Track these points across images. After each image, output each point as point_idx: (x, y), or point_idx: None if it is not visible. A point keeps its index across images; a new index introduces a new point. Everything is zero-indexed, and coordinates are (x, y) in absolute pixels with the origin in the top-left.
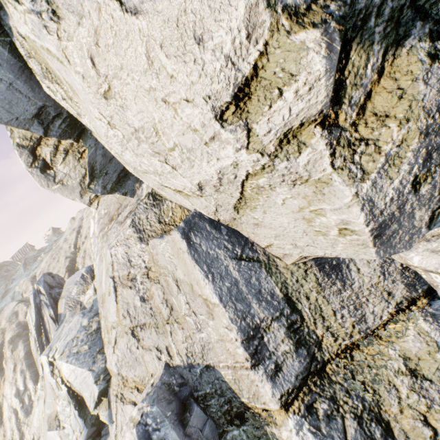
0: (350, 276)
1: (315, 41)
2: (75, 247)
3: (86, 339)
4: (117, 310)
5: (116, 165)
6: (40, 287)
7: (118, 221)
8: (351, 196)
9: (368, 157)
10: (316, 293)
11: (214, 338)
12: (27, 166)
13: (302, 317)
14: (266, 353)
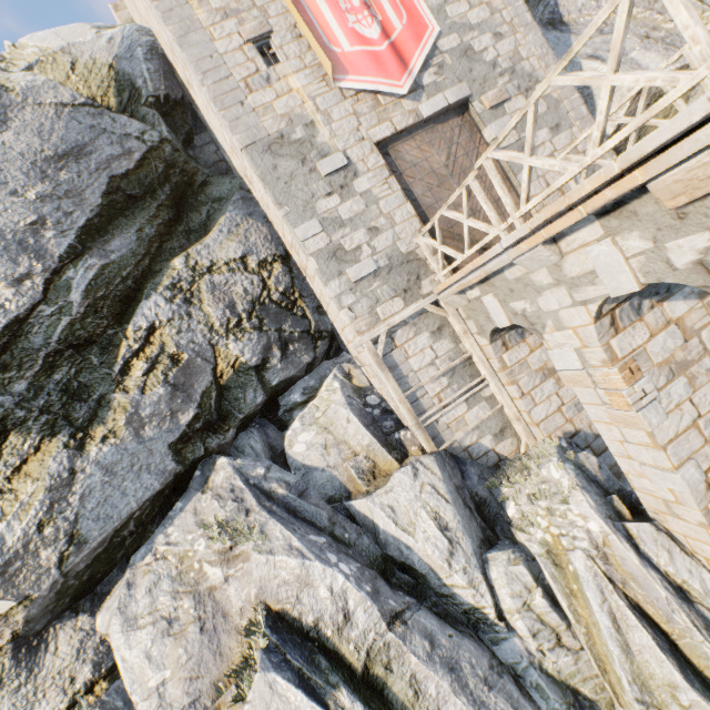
0: (44, 660)
1: None
2: None
3: None
4: None
5: None
6: None
7: None
8: None
9: (10, 502)
10: None
11: None
12: None
13: None
14: None
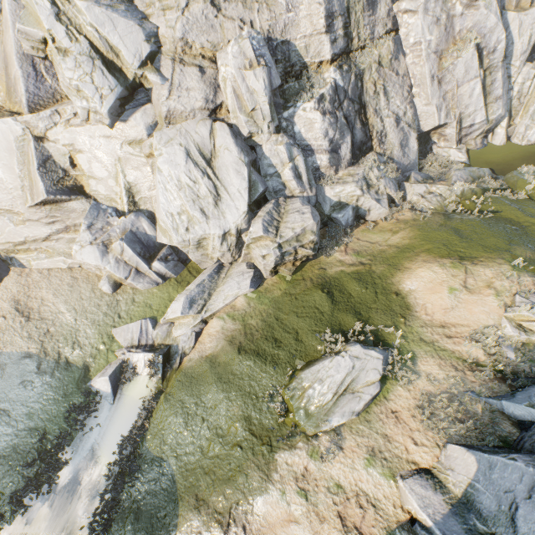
0: (376, 11)
1: None
2: None
3: (117, 2)
4: None
5: None
6: None
7: None
8: None
9: None
10: (360, 14)
11: (303, 15)
12: None
13: (350, 23)
14: (333, 30)
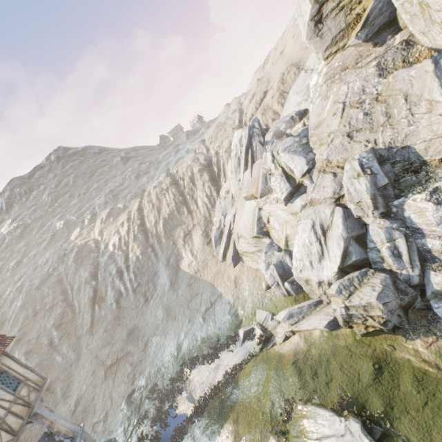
0: None
1: None
2: (239, 122)
3: (299, 147)
4: (339, 123)
5: (383, 18)
6: (255, 124)
7: (356, 67)
8: None
9: None
10: None
11: (422, 126)
12: (309, 20)
13: None
14: None
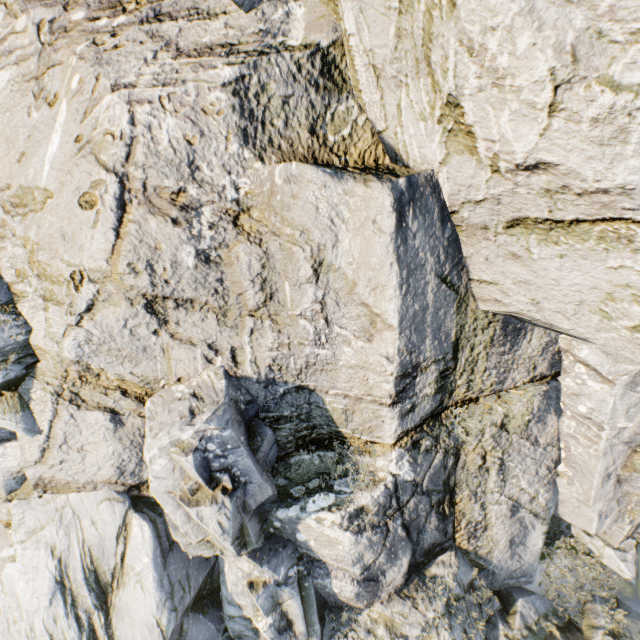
0: (521, 344)
1: None
2: None
3: None
4: (113, 250)
5: None
6: None
7: (160, 35)
8: None
9: None
10: (483, 348)
11: (348, 362)
12: None
13: (456, 366)
14: (411, 393)
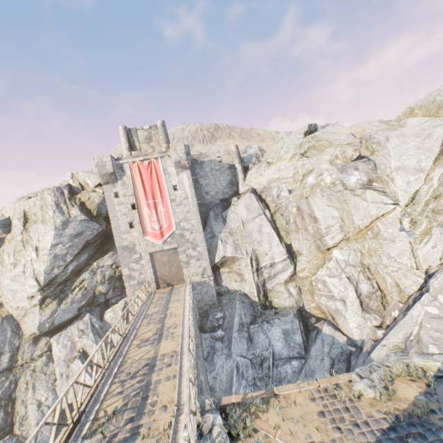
0: (39, 343)
1: (40, 297)
2: None
3: None
4: None
5: None
6: None
7: None
8: (39, 317)
9: (44, 312)
10: (27, 347)
11: None
12: None
13: (19, 353)
14: None
